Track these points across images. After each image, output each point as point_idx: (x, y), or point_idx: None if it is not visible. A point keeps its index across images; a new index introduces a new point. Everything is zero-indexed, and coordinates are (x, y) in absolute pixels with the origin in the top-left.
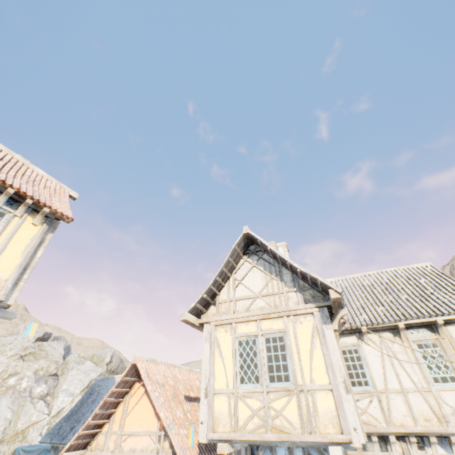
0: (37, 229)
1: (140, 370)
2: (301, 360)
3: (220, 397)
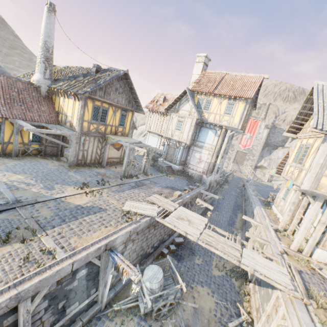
0: (243, 106)
1: (289, 153)
2: (306, 157)
3: (288, 165)
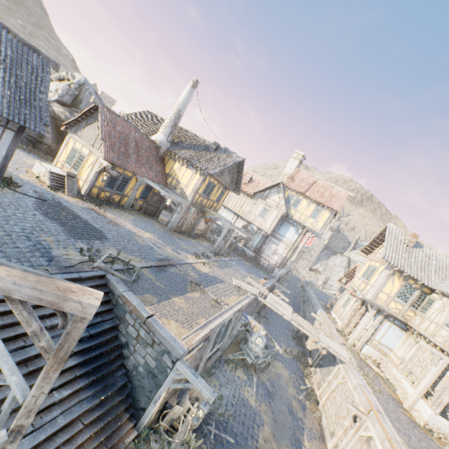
0: (328, 214)
1: (356, 267)
2: (373, 276)
3: (356, 278)
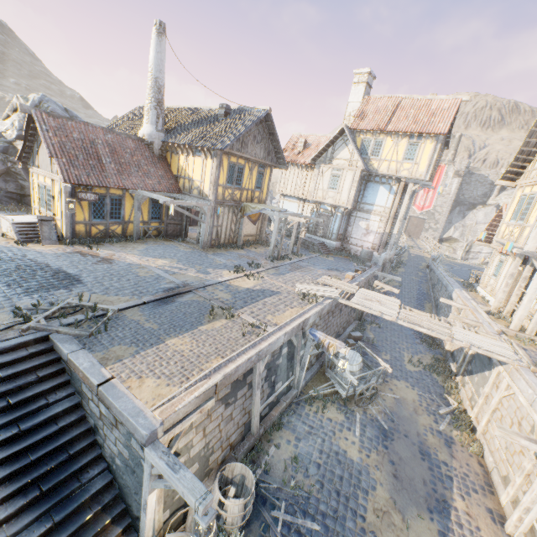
0: (431, 146)
1: (502, 210)
2: (531, 211)
3: (504, 225)
